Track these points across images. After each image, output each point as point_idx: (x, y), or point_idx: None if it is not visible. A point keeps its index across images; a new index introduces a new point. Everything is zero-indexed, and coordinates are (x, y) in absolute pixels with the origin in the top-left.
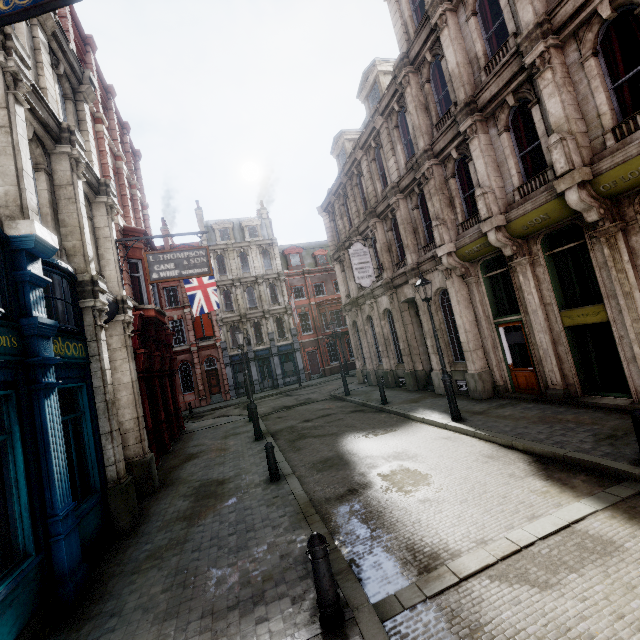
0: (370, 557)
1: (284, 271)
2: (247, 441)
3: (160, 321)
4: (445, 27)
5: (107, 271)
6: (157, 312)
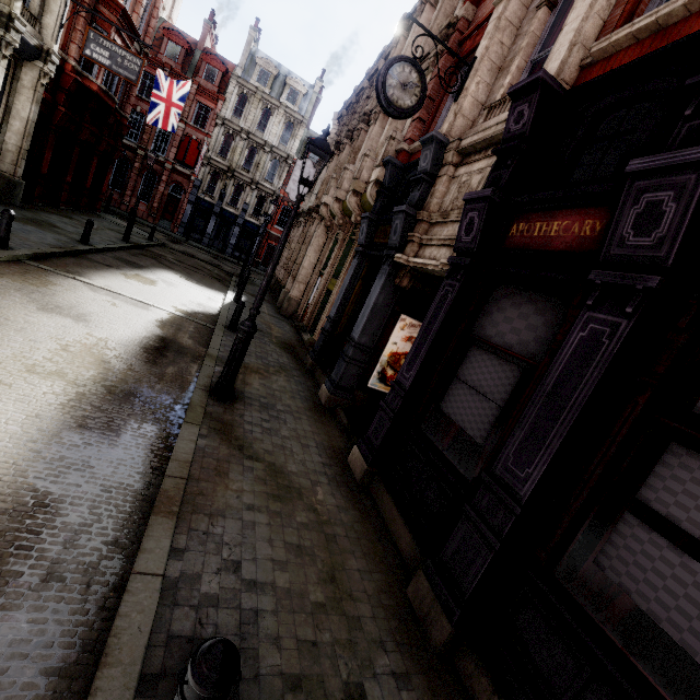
0: (59, 264)
1: (295, 157)
2: (117, 237)
3: (105, 101)
4: (419, 16)
5: (48, 19)
6: (104, 91)
